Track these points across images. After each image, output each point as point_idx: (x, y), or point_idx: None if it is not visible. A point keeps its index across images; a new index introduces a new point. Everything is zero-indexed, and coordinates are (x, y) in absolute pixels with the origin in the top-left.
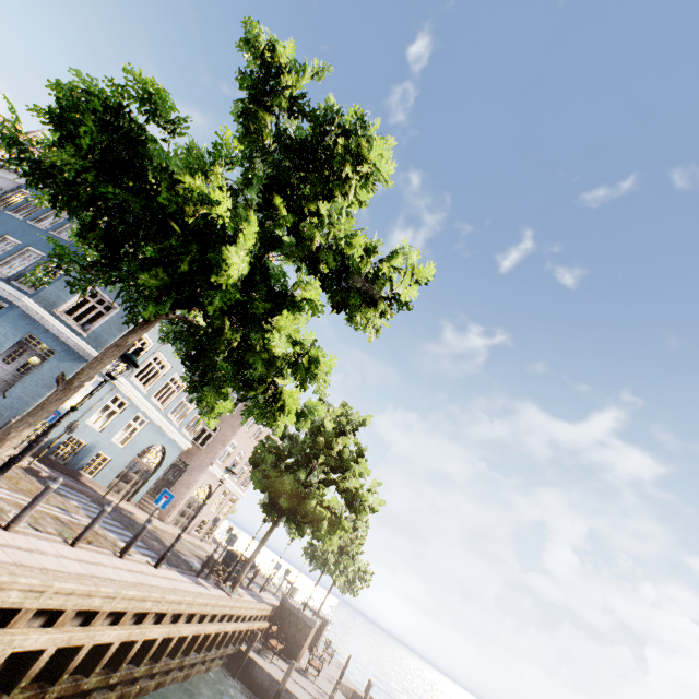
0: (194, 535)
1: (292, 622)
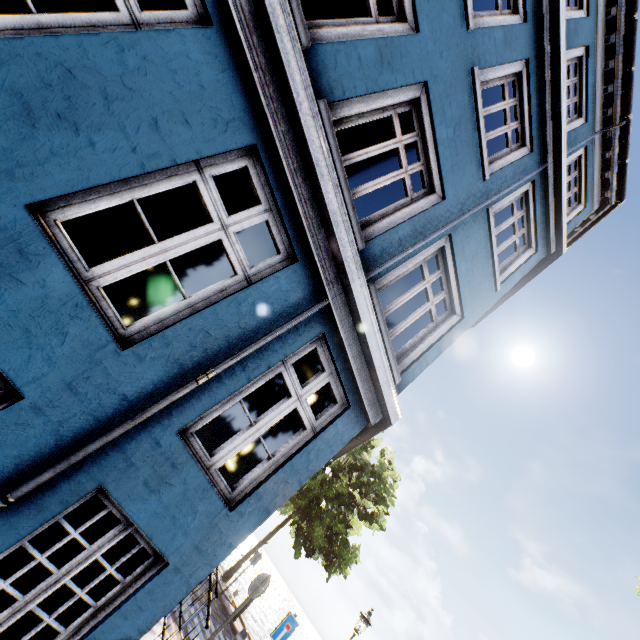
0: None
1: None
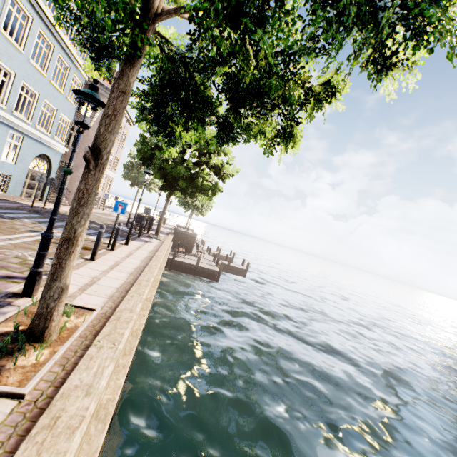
0: (95, 208)
1: (184, 238)
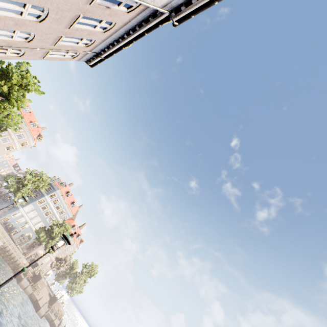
0: (36, 268)
1: (38, 277)
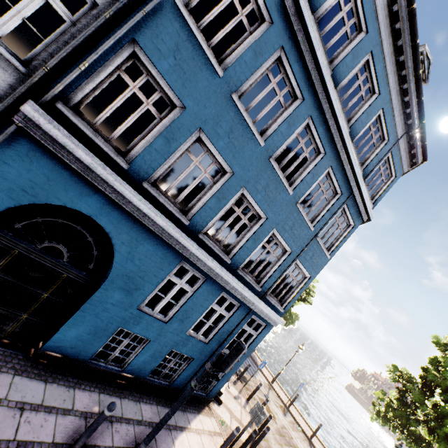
0: None
1: None
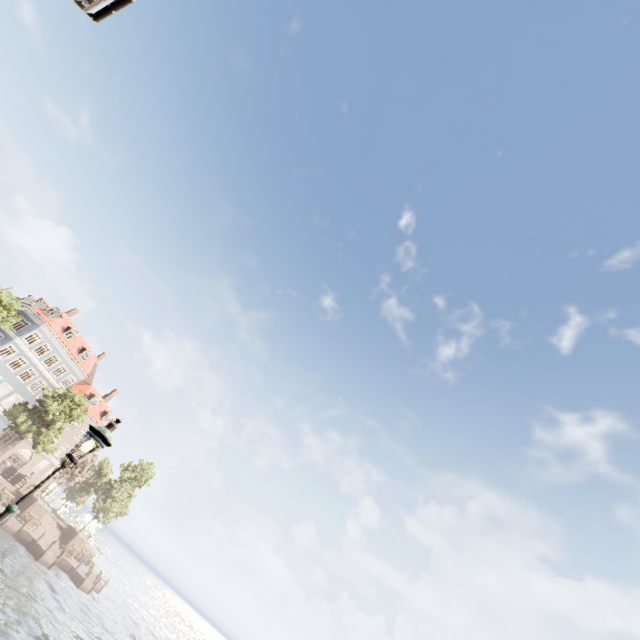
0: (19, 483)
1: (28, 500)
